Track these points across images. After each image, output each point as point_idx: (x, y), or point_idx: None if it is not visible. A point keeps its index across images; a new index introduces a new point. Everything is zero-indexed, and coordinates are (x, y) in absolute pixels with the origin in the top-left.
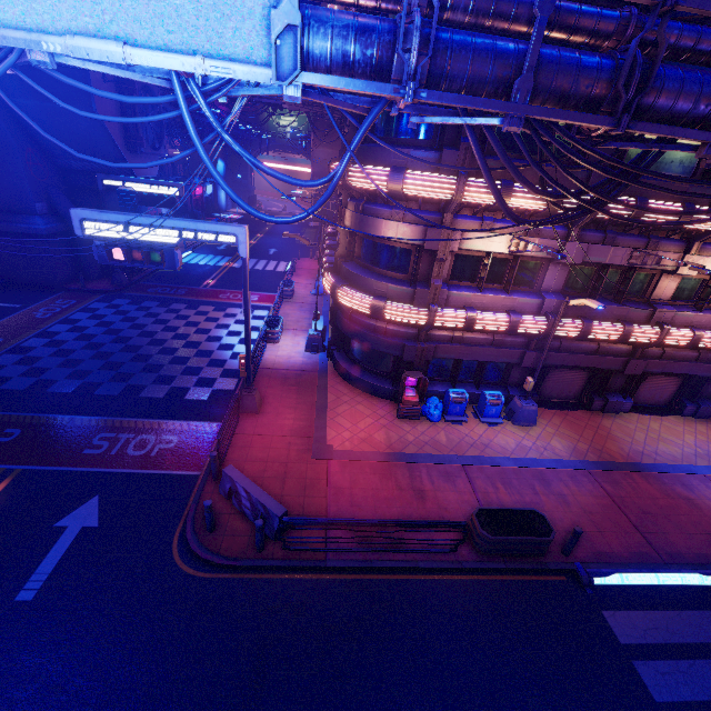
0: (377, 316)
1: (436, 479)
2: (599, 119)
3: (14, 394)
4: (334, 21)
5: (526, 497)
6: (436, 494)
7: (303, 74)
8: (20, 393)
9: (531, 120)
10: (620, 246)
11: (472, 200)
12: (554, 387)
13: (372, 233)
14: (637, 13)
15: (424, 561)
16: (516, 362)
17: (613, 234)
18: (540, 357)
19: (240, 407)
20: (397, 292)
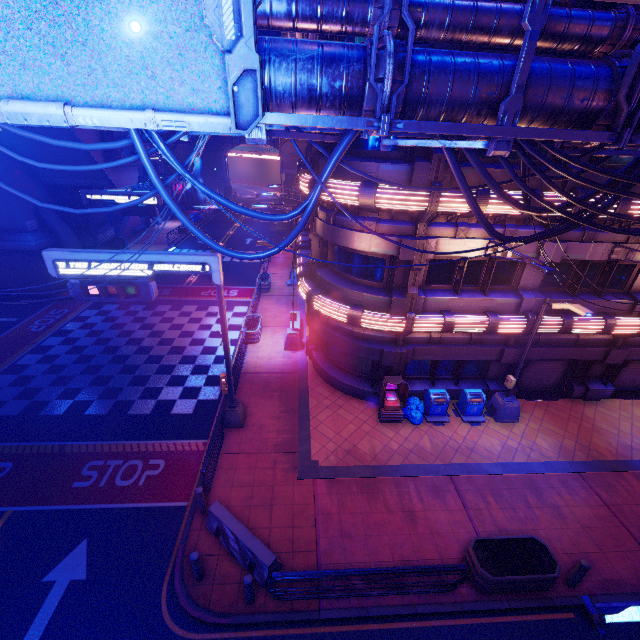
0: (354, 325)
1: (424, 495)
2: (597, 135)
3: (8, 421)
4: (297, 54)
5: (519, 512)
6: (426, 515)
7: (266, 115)
8: (14, 419)
9: (518, 140)
10: (599, 241)
11: (447, 210)
12: (533, 377)
13: (345, 245)
14: (635, 14)
15: (423, 605)
16: (494, 359)
17: (593, 231)
18: (519, 353)
19: (224, 422)
20: (373, 301)
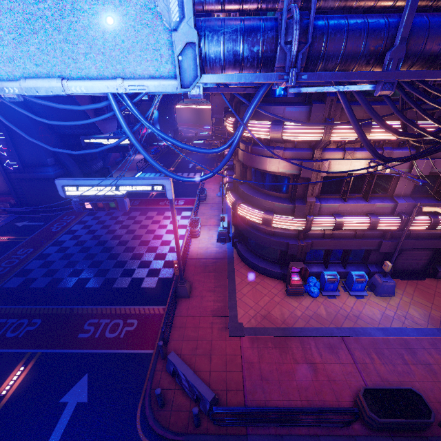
0: (267, 225)
1: (322, 351)
2: None
3: (38, 291)
4: (225, 28)
5: (397, 367)
6: (324, 367)
7: (203, 76)
8: (41, 290)
9: (400, 81)
10: None
11: (337, 138)
12: (405, 262)
13: (260, 167)
14: None
15: (324, 436)
16: (374, 249)
17: None
18: (394, 244)
19: (177, 294)
20: (281, 208)
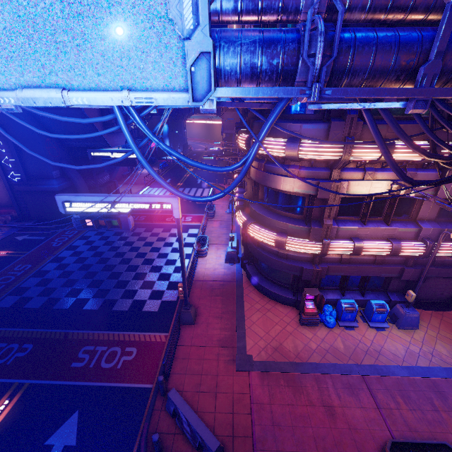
0: (280, 248)
1: (341, 392)
2: None
3: (32, 312)
4: (242, 39)
5: (427, 414)
6: (344, 411)
7: (217, 90)
8: (36, 311)
9: (433, 99)
10: None
11: (357, 158)
12: (428, 291)
13: (273, 186)
14: None
15: None
16: (395, 276)
17: None
18: (417, 272)
19: (180, 320)
20: (295, 230)
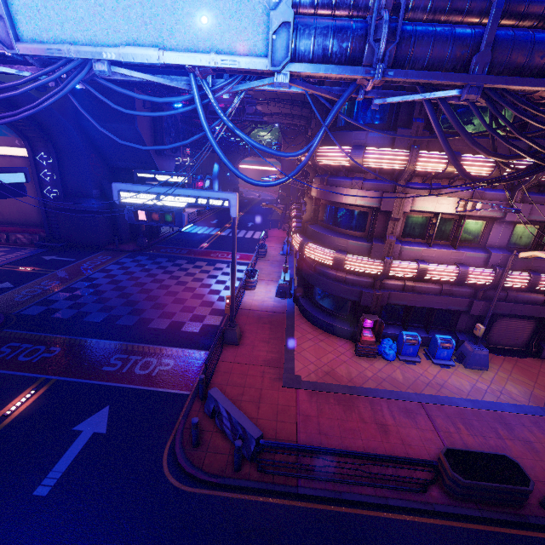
0: (338, 266)
1: (396, 414)
2: None
3: (61, 321)
4: (317, 24)
5: (489, 440)
6: (398, 430)
7: (291, 65)
8: (65, 321)
9: (487, 90)
10: None
11: (423, 169)
12: (501, 334)
13: (335, 200)
14: None
15: (394, 499)
16: (464, 310)
17: None
18: (488, 305)
19: (224, 339)
20: (355, 247)
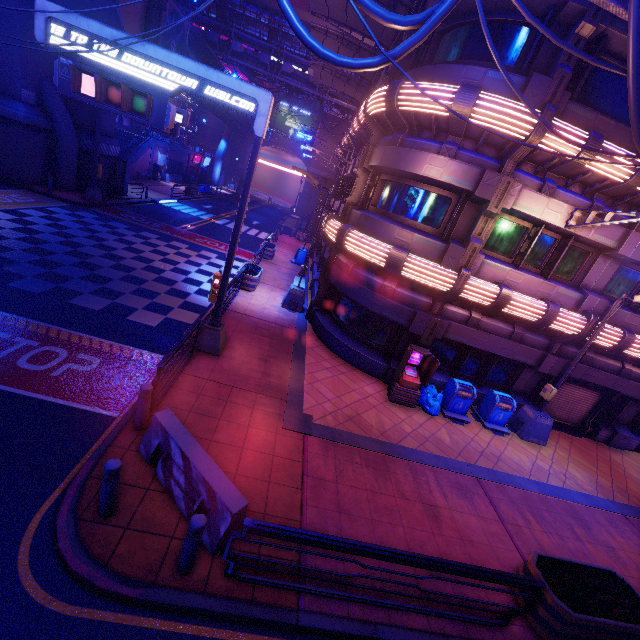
0: (393, 268)
1: (448, 491)
2: None
3: None
4: None
5: (568, 541)
6: (453, 515)
7: None
8: None
9: None
10: None
11: (548, 147)
12: (559, 404)
13: (410, 169)
14: None
15: (460, 638)
16: (532, 364)
17: None
18: (561, 363)
19: (197, 342)
20: (423, 245)
